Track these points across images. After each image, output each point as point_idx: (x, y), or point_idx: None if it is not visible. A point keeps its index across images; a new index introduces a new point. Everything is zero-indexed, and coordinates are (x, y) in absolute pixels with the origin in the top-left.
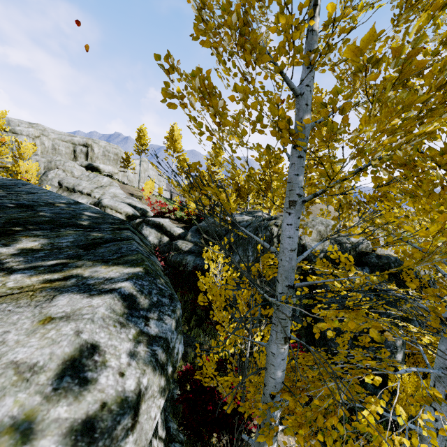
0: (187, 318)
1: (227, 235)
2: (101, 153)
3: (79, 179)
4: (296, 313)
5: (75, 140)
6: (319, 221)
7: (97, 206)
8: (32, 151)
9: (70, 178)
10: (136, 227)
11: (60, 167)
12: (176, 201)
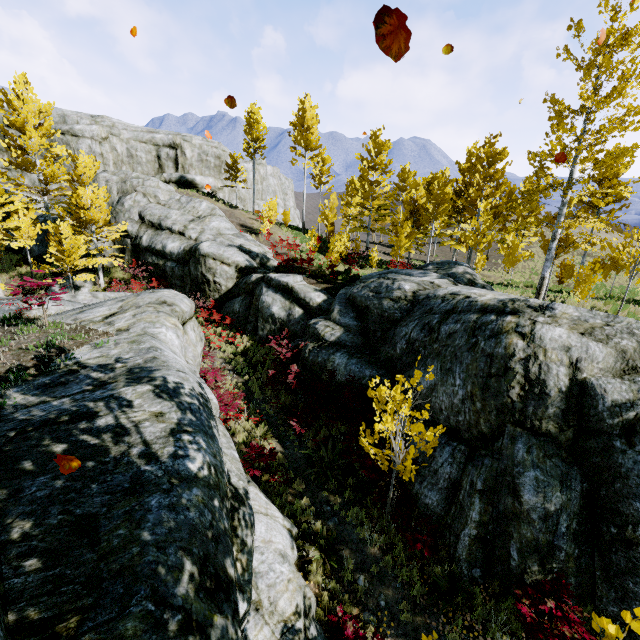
0: (338, 481)
1: (405, 323)
2: (196, 157)
3: (167, 206)
4: (559, 527)
5: (156, 138)
6: (624, 328)
7: (194, 254)
8: (94, 170)
9: (154, 206)
10: (252, 288)
11: (139, 190)
12: (311, 238)
